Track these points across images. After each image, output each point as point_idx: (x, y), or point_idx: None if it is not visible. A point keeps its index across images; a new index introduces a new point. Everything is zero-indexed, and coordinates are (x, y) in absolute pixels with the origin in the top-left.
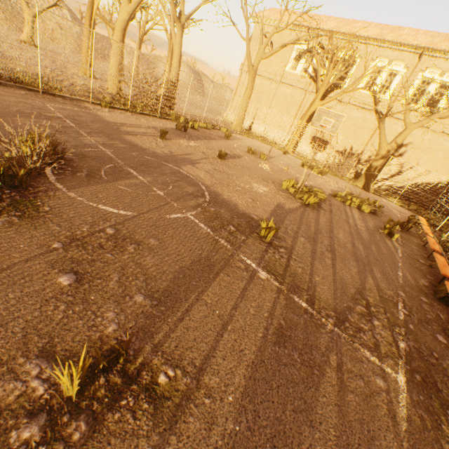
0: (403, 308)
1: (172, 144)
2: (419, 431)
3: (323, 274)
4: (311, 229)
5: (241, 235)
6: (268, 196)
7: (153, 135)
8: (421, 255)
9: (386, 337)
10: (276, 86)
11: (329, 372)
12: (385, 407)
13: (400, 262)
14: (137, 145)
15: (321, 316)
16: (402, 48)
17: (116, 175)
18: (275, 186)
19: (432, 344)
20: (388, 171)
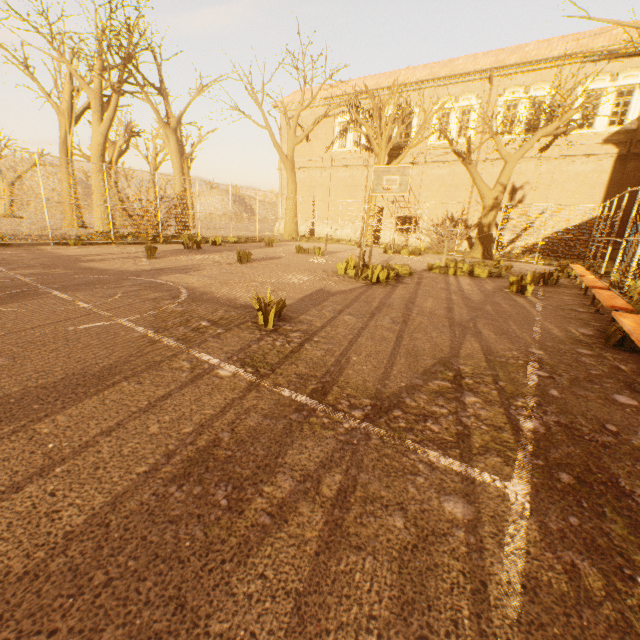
0: (539, 369)
1: (165, 260)
2: (566, 614)
3: (371, 351)
4: (372, 305)
5: (218, 329)
6: (306, 284)
7: (138, 257)
8: (581, 304)
9: (492, 417)
10: (329, 173)
11: (305, 514)
12: (458, 568)
13: (539, 316)
14: (96, 268)
15: (336, 410)
16: (464, 79)
17: (14, 299)
18: (326, 274)
19: (604, 412)
20: (512, 228)
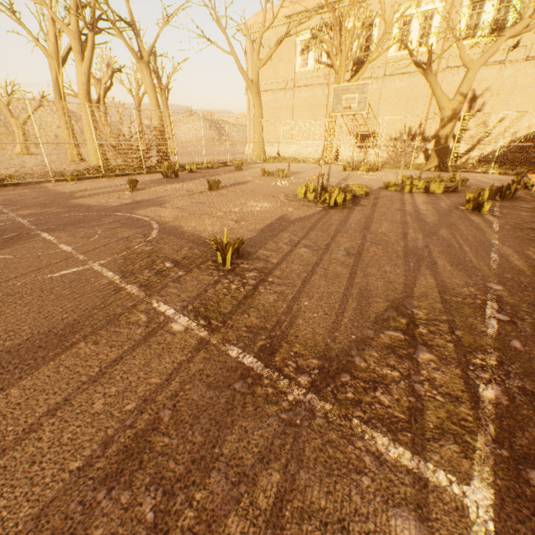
0: (498, 311)
1: (145, 192)
2: None
3: (324, 293)
4: (328, 234)
5: (180, 270)
6: (268, 211)
7: (123, 190)
8: None
9: (448, 383)
10: (292, 94)
11: None
12: None
13: (497, 239)
14: (84, 205)
15: (282, 376)
16: None
17: (8, 244)
18: (287, 199)
19: None
20: (469, 138)
